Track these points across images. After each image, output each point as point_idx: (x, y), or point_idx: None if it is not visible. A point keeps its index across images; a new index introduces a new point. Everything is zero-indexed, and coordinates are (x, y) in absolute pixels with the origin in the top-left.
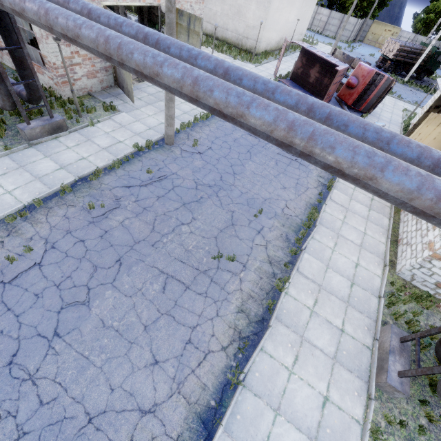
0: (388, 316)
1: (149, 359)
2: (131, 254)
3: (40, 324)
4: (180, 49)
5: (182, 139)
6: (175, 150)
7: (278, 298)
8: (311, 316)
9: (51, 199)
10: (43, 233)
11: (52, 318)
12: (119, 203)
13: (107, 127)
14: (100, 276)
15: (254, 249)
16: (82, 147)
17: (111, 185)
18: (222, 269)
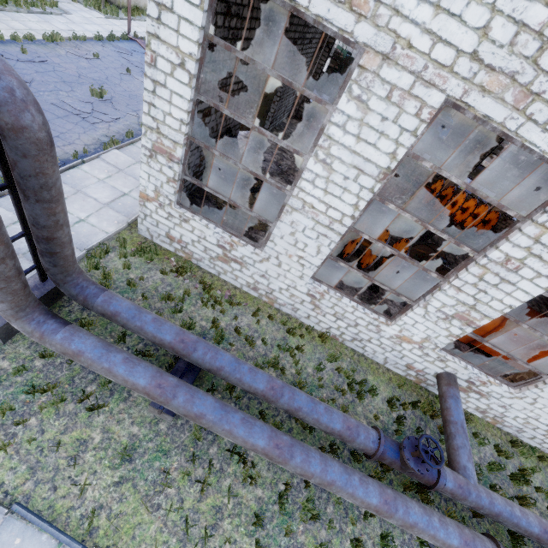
0: (83, 269)
1: None
2: None
3: None
4: None
5: None
6: None
7: None
8: None
9: None
10: None
11: None
12: None
13: None
14: None
15: None
16: None
17: None
18: None
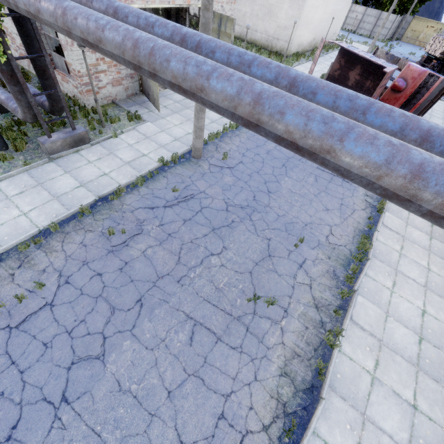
0: None
1: (173, 440)
2: (153, 293)
3: (46, 384)
4: (229, 53)
5: (210, 151)
6: (203, 164)
7: (329, 357)
8: (373, 385)
9: (68, 222)
10: (57, 264)
11: (61, 376)
12: (141, 228)
13: (130, 139)
14: (117, 321)
15: (296, 288)
16: (104, 162)
17: (134, 205)
18: (259, 315)
